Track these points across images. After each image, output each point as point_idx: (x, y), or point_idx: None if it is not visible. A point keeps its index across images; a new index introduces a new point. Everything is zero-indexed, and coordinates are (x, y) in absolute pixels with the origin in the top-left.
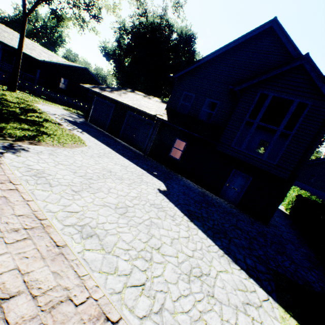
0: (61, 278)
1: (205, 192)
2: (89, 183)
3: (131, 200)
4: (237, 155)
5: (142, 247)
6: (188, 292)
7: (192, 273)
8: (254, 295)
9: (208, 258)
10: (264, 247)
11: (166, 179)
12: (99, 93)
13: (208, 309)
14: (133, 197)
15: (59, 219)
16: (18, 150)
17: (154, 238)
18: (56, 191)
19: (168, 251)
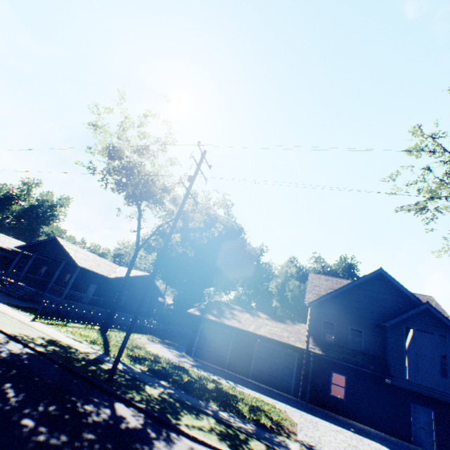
0: None
1: (400, 441)
2: None
3: None
4: (415, 388)
5: None
6: None
7: None
8: None
9: None
10: None
11: (368, 435)
12: (220, 322)
13: None
14: None
15: None
16: (314, 448)
17: None
18: None
19: None
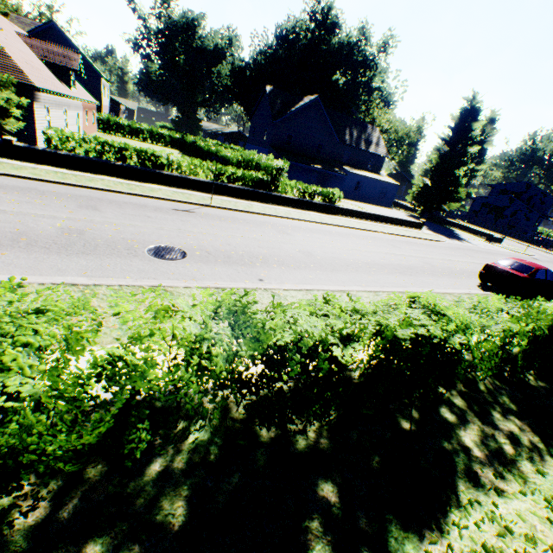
0: None
1: None
2: None
3: None
4: None
5: None
6: None
7: None
8: None
9: None
10: None
11: None
12: None
13: None
14: None
15: None
16: None
17: None
18: None
19: None
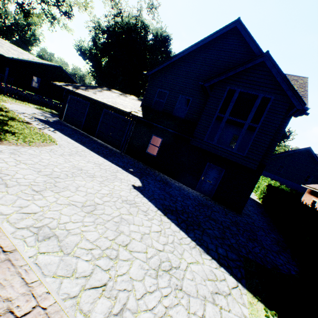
0: (3, 287)
1: (182, 186)
2: (55, 181)
3: (102, 197)
4: (210, 149)
5: (108, 245)
6: (155, 288)
7: (160, 268)
8: (223, 284)
9: (180, 250)
10: (237, 235)
11: (142, 175)
12: (73, 91)
13: (175, 303)
14: (104, 195)
15: (12, 221)
16: None
17: (123, 235)
18: (13, 191)
19: (137, 247)
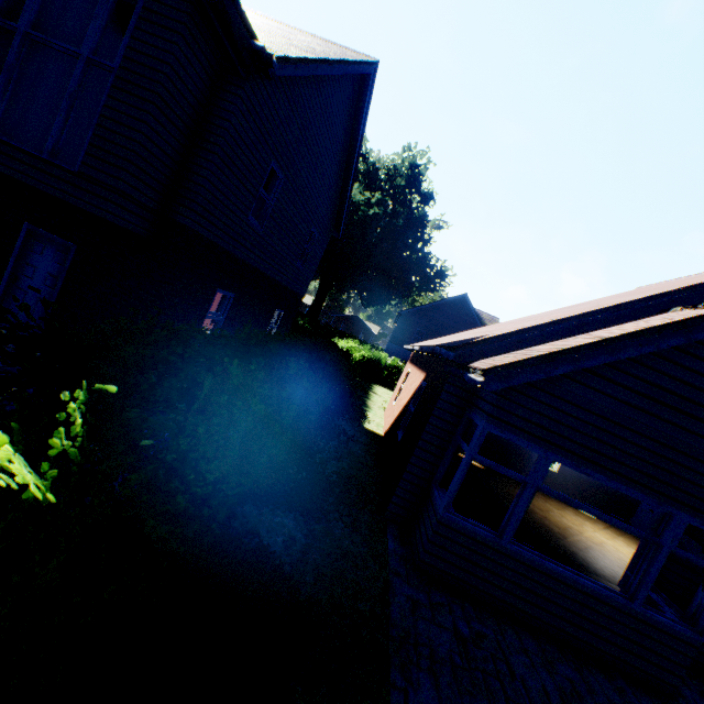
0: None
1: None
2: None
3: None
4: None
5: None
6: None
7: None
8: None
9: None
10: None
11: None
12: None
13: None
14: None
15: None
16: None
17: None
18: None
19: None
